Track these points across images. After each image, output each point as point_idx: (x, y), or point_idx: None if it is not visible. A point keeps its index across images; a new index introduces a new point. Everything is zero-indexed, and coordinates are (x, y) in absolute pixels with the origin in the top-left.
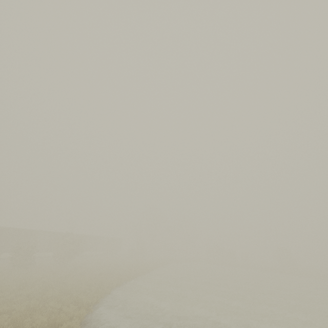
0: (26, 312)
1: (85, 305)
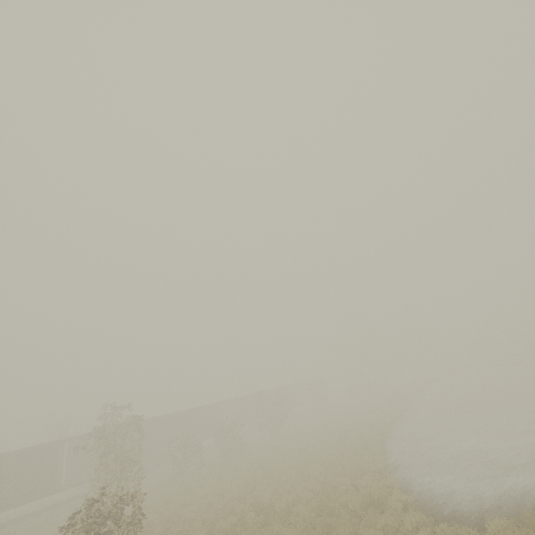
0: (323, 496)
1: (381, 472)
